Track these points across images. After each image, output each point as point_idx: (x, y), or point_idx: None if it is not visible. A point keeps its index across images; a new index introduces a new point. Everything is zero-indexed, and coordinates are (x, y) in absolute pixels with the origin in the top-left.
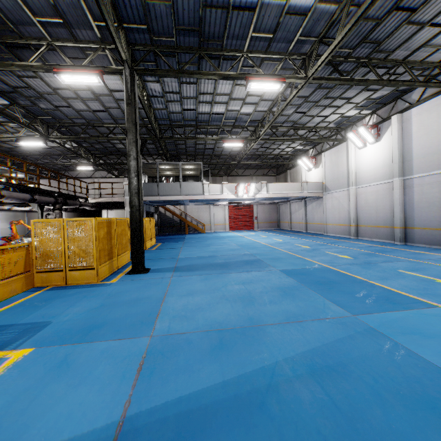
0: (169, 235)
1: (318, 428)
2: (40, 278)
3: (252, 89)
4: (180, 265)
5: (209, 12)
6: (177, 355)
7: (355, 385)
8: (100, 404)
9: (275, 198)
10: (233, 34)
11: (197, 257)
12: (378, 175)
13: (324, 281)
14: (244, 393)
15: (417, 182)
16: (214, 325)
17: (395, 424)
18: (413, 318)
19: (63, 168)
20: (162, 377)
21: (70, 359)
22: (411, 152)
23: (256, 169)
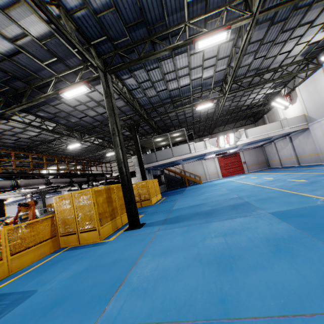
0: (174, 189)
1: None
2: (63, 241)
3: (201, 49)
4: (170, 217)
5: None
6: None
7: None
8: None
9: (257, 141)
10: (171, 10)
11: (187, 207)
12: None
13: None
14: None
15: None
16: (171, 311)
17: None
18: None
19: (101, 157)
20: None
21: None
22: None
23: (235, 123)
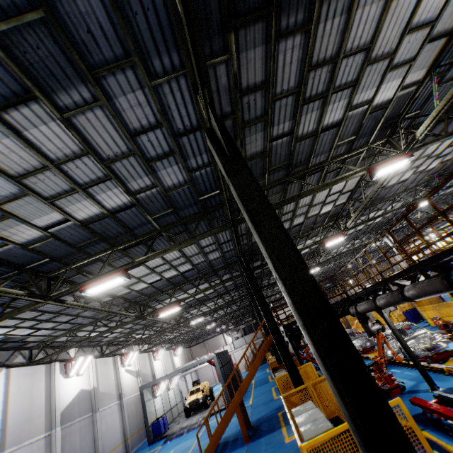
0: None
1: None
2: None
3: None
4: None
5: None
6: None
7: None
8: None
9: None
10: None
11: None
12: None
13: None
14: None
15: None
16: None
17: None
18: None
19: None
20: None
21: None
22: None
23: None
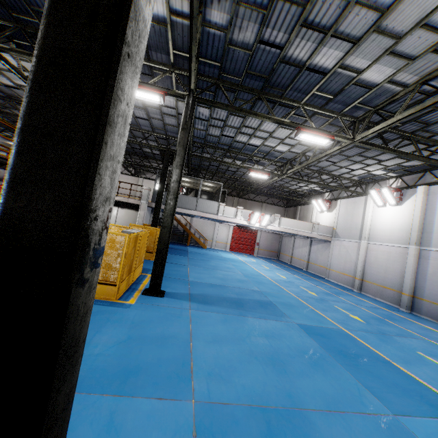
0: (171, 243)
1: None
2: None
3: (300, 139)
4: (194, 293)
5: (283, 66)
6: None
7: None
8: None
9: (283, 232)
10: (297, 87)
11: (208, 284)
12: (393, 237)
13: (348, 352)
14: None
15: (433, 255)
16: (255, 398)
17: None
18: None
19: None
20: None
21: (117, 420)
22: (431, 225)
23: (268, 197)
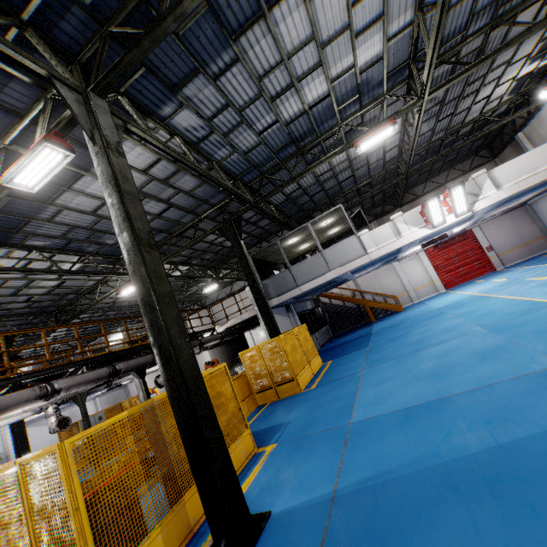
0: (348, 333)
1: None
2: None
3: None
4: (348, 484)
5: None
6: None
7: None
8: None
9: (521, 193)
10: None
11: (395, 415)
12: None
13: None
14: None
15: None
16: None
17: None
18: None
19: (202, 296)
20: None
21: None
22: None
23: (446, 171)
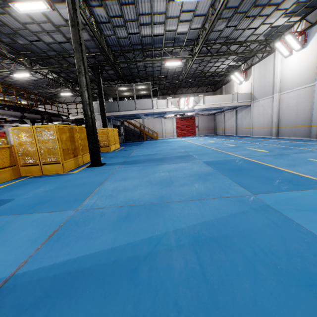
0: (132, 142)
1: (176, 299)
2: (24, 170)
3: (180, 0)
4: (128, 160)
5: None
6: (86, 225)
7: (232, 257)
8: (2, 262)
9: (211, 109)
10: None
11: (144, 155)
12: (301, 80)
13: (237, 168)
14: (123, 259)
15: None
16: (129, 202)
17: (261, 301)
18: (311, 197)
19: (54, 96)
20: (64, 243)
21: (7, 226)
22: None
23: (197, 87)
